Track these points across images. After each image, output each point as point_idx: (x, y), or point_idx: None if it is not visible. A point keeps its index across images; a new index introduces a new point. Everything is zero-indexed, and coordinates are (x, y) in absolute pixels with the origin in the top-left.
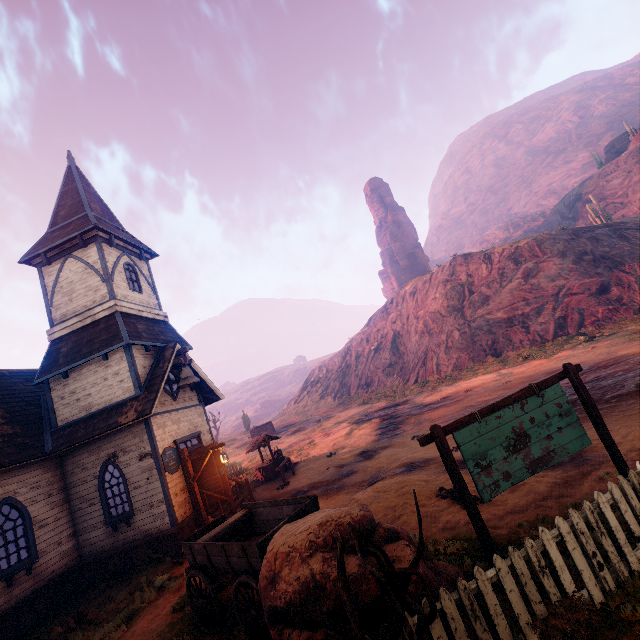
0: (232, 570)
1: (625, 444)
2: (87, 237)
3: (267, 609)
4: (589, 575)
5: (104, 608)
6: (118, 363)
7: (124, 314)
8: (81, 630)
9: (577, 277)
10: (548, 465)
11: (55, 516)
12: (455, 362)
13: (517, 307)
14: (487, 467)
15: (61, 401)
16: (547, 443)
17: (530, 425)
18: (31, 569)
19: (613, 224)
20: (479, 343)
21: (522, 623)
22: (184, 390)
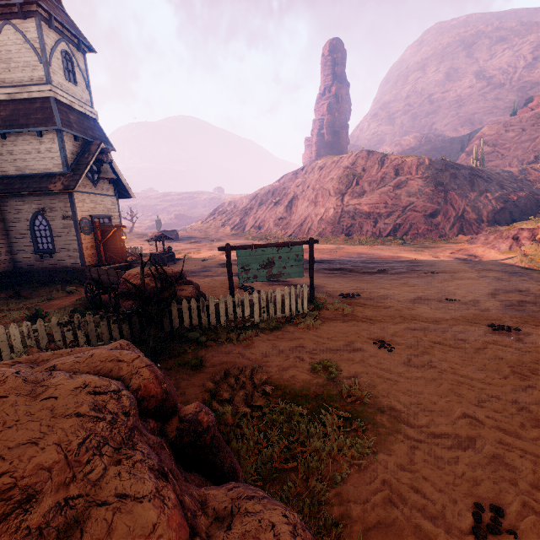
0: (110, 283)
1: (336, 288)
2: (27, 9)
3: (120, 292)
4: (258, 313)
5: (32, 294)
6: (50, 142)
7: (58, 101)
8: (18, 298)
9: (425, 200)
10: (278, 279)
11: None
12: (321, 231)
13: (378, 207)
14: (247, 270)
15: (0, 156)
16: (282, 270)
17: (278, 259)
18: None
19: (476, 170)
20: (342, 223)
21: (222, 319)
22: (103, 181)
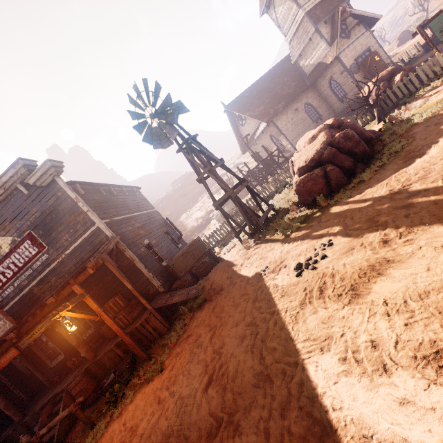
0: None
1: None
2: None
3: None
4: None
5: None
6: (316, 39)
7: (308, 12)
8: None
9: None
10: None
11: (321, 104)
12: None
13: None
14: None
15: (303, 66)
16: None
17: None
18: (321, 119)
19: None
20: None
21: (424, 81)
22: (353, 29)
